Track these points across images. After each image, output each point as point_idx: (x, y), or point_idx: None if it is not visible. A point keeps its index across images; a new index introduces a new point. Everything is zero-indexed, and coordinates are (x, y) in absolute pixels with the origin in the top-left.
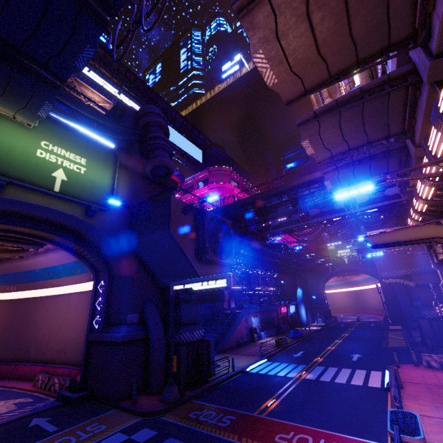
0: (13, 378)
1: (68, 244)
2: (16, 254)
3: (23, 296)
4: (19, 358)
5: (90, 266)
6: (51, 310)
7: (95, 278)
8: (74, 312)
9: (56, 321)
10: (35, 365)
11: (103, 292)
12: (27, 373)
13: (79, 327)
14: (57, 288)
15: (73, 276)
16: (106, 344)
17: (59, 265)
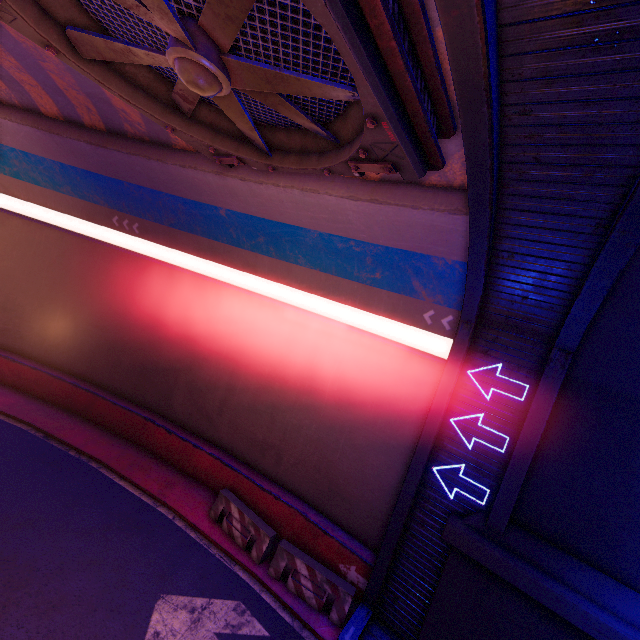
0: (136, 442)
1: (528, 207)
2: (235, 148)
3: (151, 253)
4: (143, 399)
5: (480, 300)
6: (237, 329)
7: (468, 341)
8: (318, 373)
9: (251, 364)
10: (196, 446)
11: (500, 404)
12: (173, 452)
13: (334, 421)
14: (253, 277)
15: (341, 279)
16: (539, 607)
17: (312, 230)
